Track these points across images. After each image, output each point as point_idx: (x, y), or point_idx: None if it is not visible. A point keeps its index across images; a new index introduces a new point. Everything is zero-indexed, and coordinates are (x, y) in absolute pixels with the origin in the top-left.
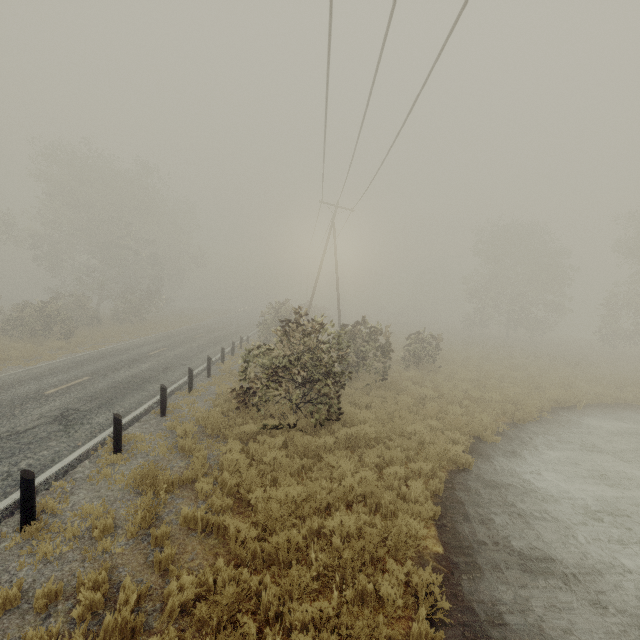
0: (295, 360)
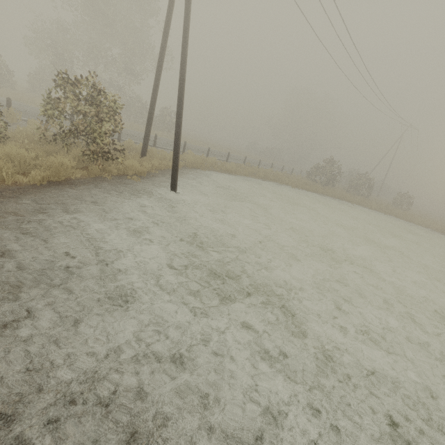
0: (323, 167)
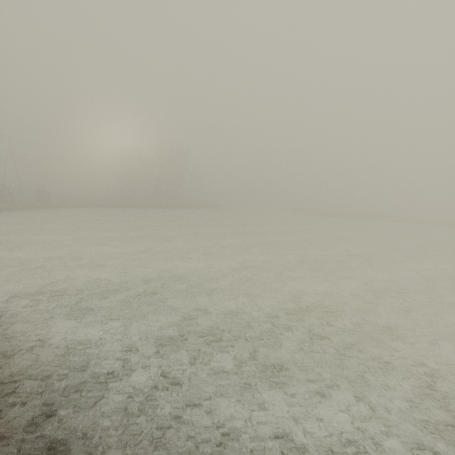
0: None
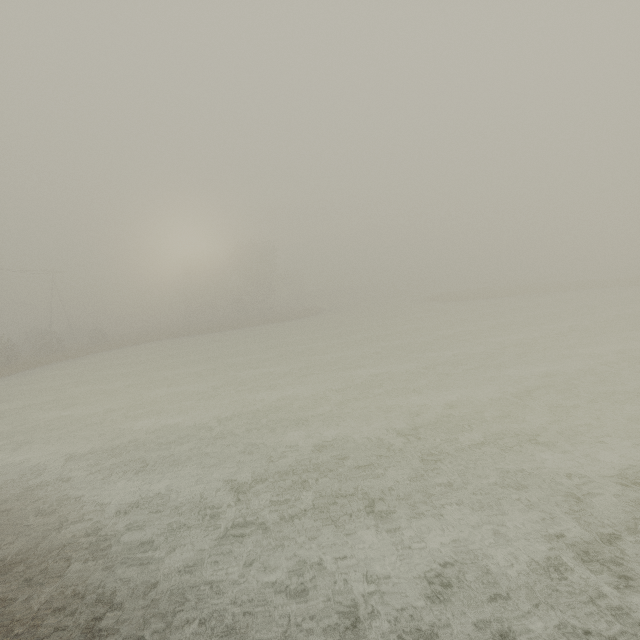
0: None
